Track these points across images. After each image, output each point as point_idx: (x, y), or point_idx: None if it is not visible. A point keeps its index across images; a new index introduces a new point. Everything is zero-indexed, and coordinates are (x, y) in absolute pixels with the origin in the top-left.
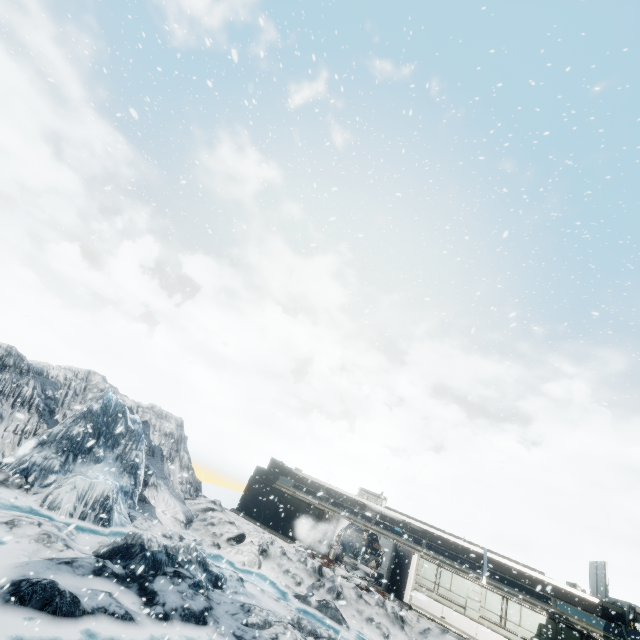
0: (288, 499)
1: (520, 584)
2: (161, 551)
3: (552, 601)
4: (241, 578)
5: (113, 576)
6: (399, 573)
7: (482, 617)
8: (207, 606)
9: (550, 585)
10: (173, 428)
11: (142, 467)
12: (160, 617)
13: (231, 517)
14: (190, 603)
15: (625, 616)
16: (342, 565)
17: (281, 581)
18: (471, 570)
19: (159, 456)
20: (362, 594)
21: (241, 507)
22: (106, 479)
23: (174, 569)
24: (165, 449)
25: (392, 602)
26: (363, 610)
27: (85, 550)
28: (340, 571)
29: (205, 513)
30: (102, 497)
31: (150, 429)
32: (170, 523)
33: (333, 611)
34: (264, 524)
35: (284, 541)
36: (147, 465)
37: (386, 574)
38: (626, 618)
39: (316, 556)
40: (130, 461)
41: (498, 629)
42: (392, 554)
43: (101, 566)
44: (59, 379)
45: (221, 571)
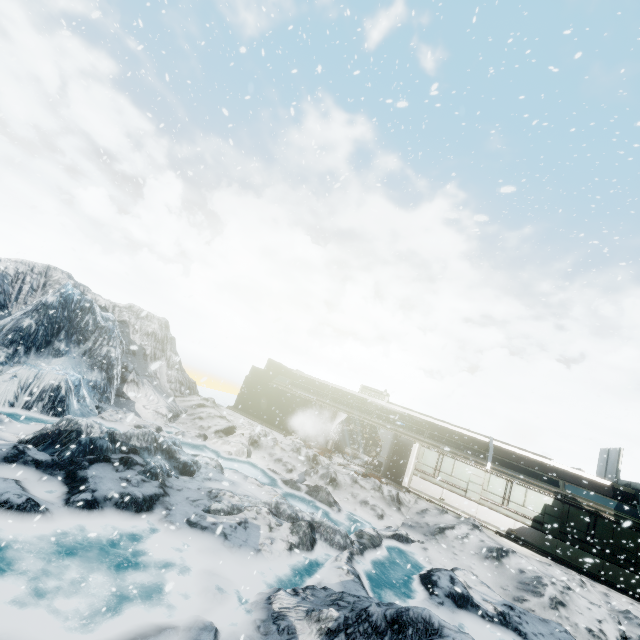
0: (285, 396)
1: (524, 469)
2: (103, 438)
3: (561, 484)
4: (221, 466)
5: (34, 463)
6: (398, 461)
7: (483, 499)
8: (158, 493)
9: (559, 470)
10: (156, 328)
11: (116, 363)
12: (83, 506)
13: (225, 413)
14: (132, 490)
15: (638, 497)
16: (341, 455)
17: (271, 469)
18: (475, 457)
19: (141, 355)
20: (358, 479)
21: (238, 405)
22: (58, 370)
23: (122, 456)
24: (148, 349)
25: (389, 486)
26: (357, 494)
27: (9, 437)
28: (337, 460)
29: (195, 409)
30: (51, 387)
31: (129, 329)
32: (151, 417)
33: (324, 495)
34: (261, 419)
35: (281, 434)
36: (125, 362)
37: (385, 462)
38: (639, 499)
39: (313, 447)
40: (100, 357)
41: (499, 509)
42: (392, 444)
43: (17, 453)
44: (8, 272)
45: (196, 459)
